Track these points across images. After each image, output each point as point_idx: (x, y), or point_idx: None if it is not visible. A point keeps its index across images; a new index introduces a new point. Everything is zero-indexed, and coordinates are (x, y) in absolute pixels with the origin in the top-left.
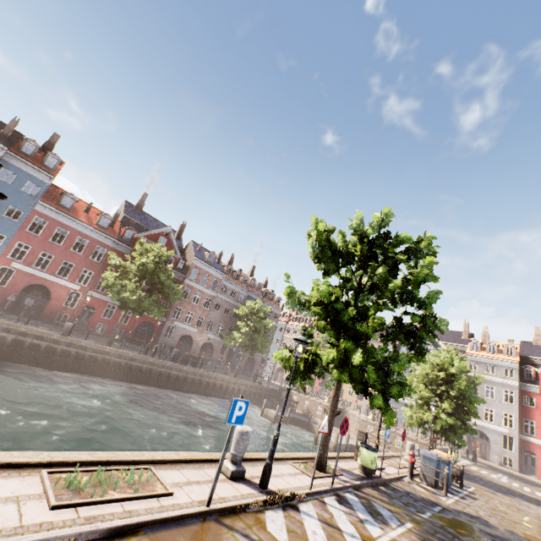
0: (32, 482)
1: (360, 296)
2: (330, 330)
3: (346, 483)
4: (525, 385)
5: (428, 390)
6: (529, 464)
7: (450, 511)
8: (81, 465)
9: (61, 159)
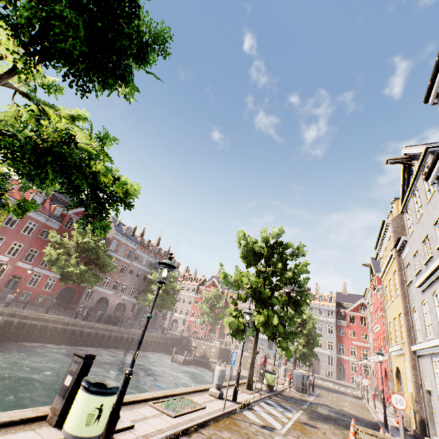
0: (150, 408)
1: (269, 280)
2: (258, 304)
3: (264, 395)
4: (339, 321)
5: None
6: (342, 373)
7: (314, 403)
8: (156, 399)
9: None
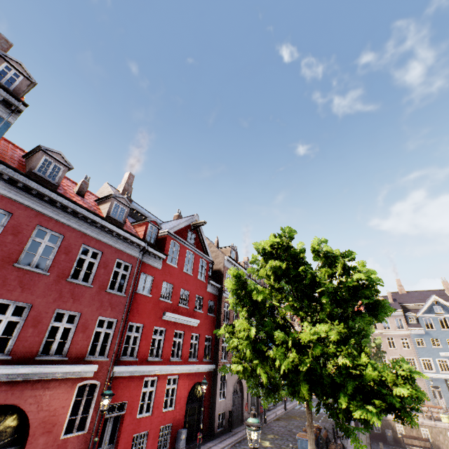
0: None
1: None
2: None
3: None
4: None
5: None
6: None
7: None
8: None
9: (30, 76)
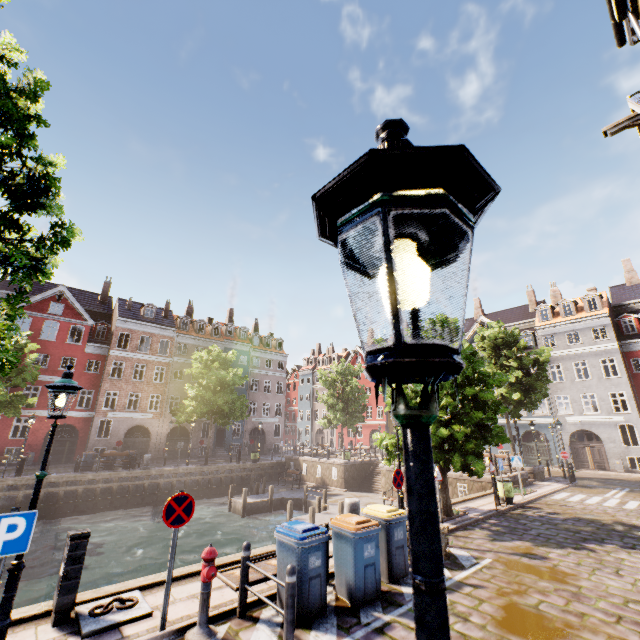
0: None
1: None
2: None
3: None
4: (628, 343)
5: (414, 389)
6: None
7: None
8: None
9: None
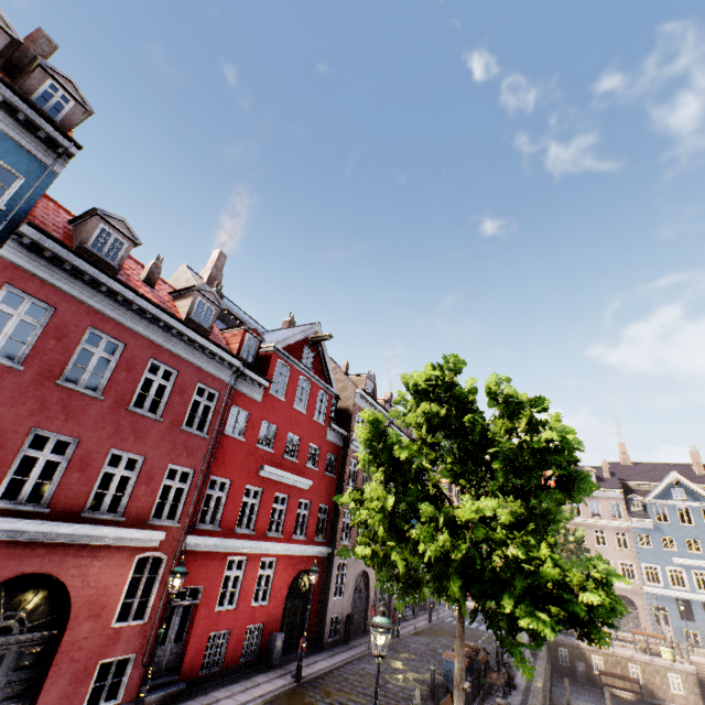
0: None
1: None
2: None
3: None
4: None
5: None
6: None
7: None
8: None
9: (85, 100)
